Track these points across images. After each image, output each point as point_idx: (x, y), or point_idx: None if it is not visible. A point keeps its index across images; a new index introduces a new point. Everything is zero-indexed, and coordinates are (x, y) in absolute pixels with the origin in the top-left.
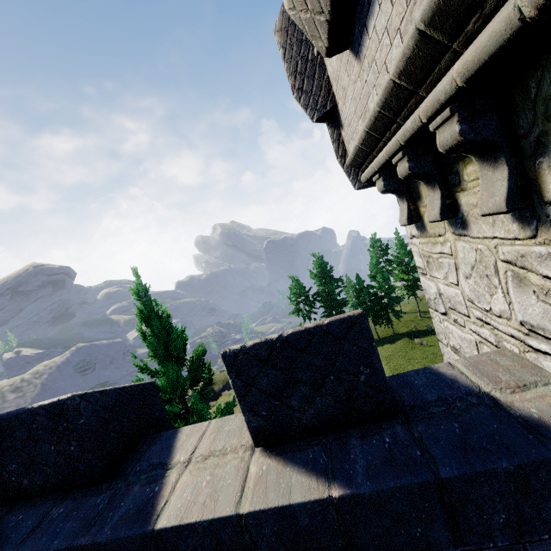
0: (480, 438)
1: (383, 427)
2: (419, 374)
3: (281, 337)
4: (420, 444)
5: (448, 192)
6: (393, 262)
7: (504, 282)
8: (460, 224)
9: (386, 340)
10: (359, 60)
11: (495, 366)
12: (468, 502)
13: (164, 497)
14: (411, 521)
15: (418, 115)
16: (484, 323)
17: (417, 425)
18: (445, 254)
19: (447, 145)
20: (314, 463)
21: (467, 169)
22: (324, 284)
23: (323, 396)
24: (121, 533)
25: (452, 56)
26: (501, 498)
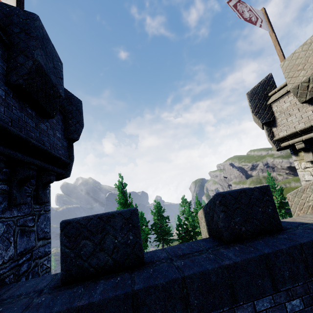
0: None
1: None
2: None
3: None
4: None
5: None
6: (192, 212)
7: None
8: None
9: None
10: None
11: None
12: None
13: None
14: None
15: None
16: None
17: None
18: None
19: None
20: None
21: None
22: (159, 219)
23: None
24: None
25: None
26: None
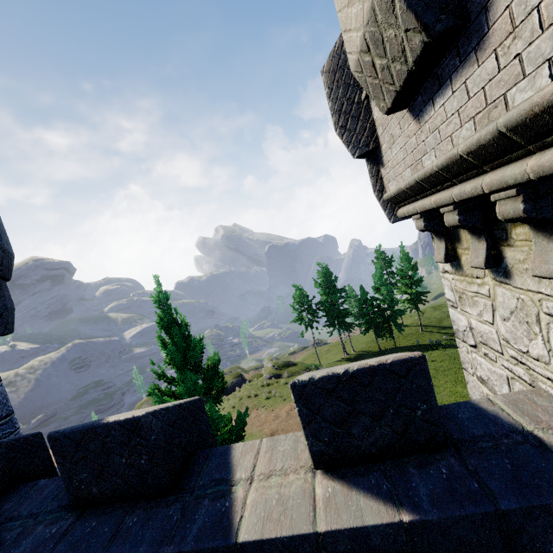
0: (532, 475)
1: (437, 458)
2: (461, 408)
3: (347, 372)
4: (476, 477)
5: (494, 244)
6: (397, 274)
7: (545, 332)
8: (502, 273)
9: (388, 353)
10: (418, 122)
11: (533, 405)
12: (524, 531)
13: (238, 512)
14: (472, 545)
15: (481, 186)
16: (519, 362)
17: (470, 459)
18: (482, 294)
19: (507, 216)
20: (378, 489)
21: (516, 229)
22: (327, 294)
23: (382, 427)
24: (206, 544)
25: (525, 152)
26: (552, 530)
